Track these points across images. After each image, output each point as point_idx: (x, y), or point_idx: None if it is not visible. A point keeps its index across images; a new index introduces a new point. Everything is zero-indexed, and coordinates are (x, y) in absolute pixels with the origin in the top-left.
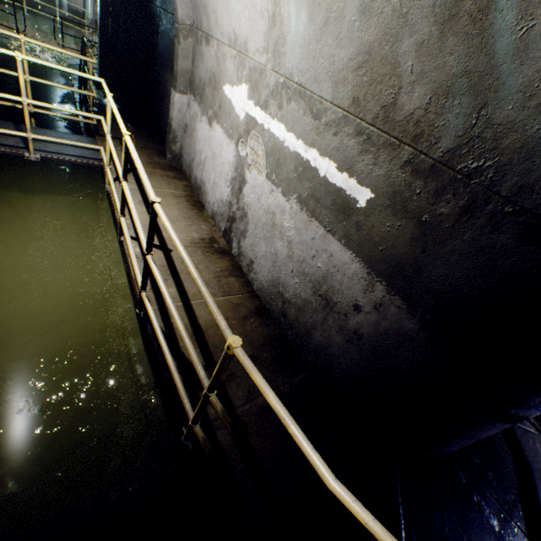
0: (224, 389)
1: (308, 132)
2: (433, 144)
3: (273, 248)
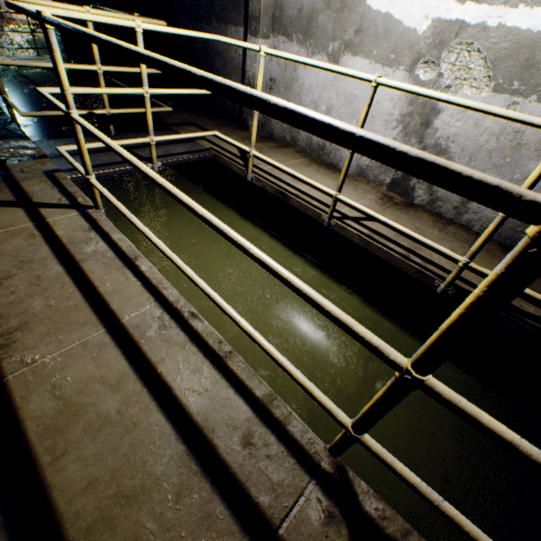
0: None
1: None
2: None
3: (518, 174)
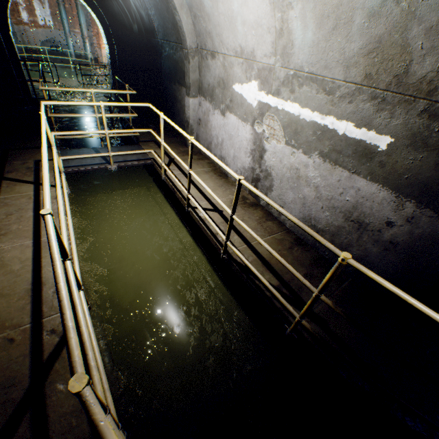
0: (299, 297)
1: (323, 105)
2: None
3: (301, 194)
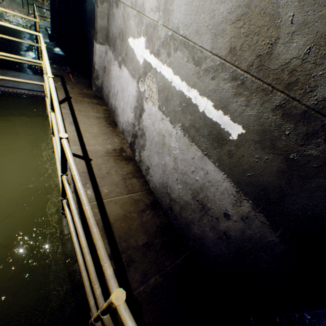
0: (124, 274)
1: (191, 75)
2: (307, 91)
3: (163, 161)
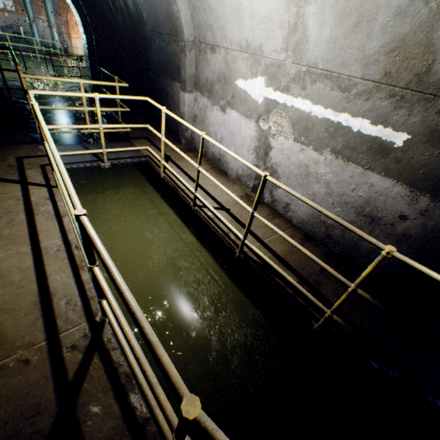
0: (319, 293)
1: (337, 102)
2: None
3: (310, 191)
